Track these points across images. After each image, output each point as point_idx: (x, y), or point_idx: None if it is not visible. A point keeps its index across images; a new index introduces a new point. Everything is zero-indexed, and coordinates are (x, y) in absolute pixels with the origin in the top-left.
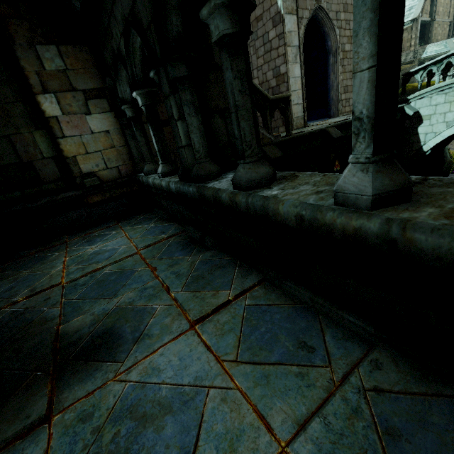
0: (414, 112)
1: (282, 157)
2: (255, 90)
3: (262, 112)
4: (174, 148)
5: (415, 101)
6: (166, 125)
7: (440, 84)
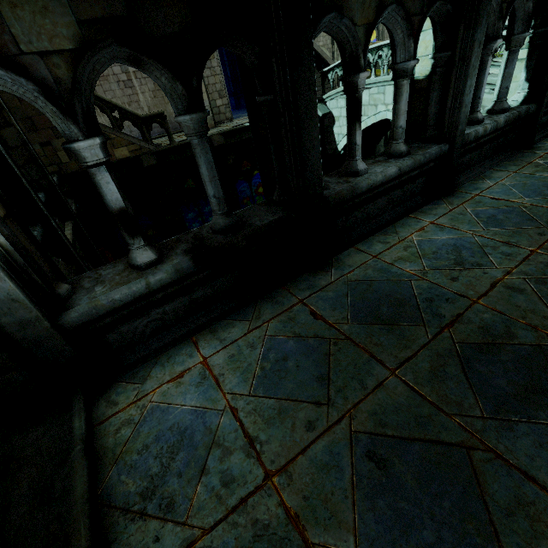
0: (323, 114)
1: (158, 165)
2: (126, 111)
3: (138, 127)
4: (57, 161)
5: (329, 101)
6: (46, 145)
7: (339, 89)
